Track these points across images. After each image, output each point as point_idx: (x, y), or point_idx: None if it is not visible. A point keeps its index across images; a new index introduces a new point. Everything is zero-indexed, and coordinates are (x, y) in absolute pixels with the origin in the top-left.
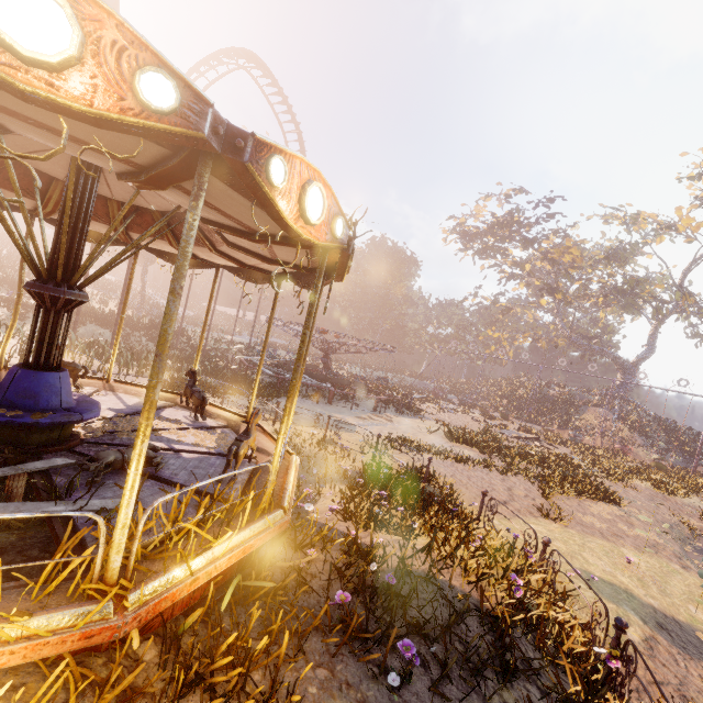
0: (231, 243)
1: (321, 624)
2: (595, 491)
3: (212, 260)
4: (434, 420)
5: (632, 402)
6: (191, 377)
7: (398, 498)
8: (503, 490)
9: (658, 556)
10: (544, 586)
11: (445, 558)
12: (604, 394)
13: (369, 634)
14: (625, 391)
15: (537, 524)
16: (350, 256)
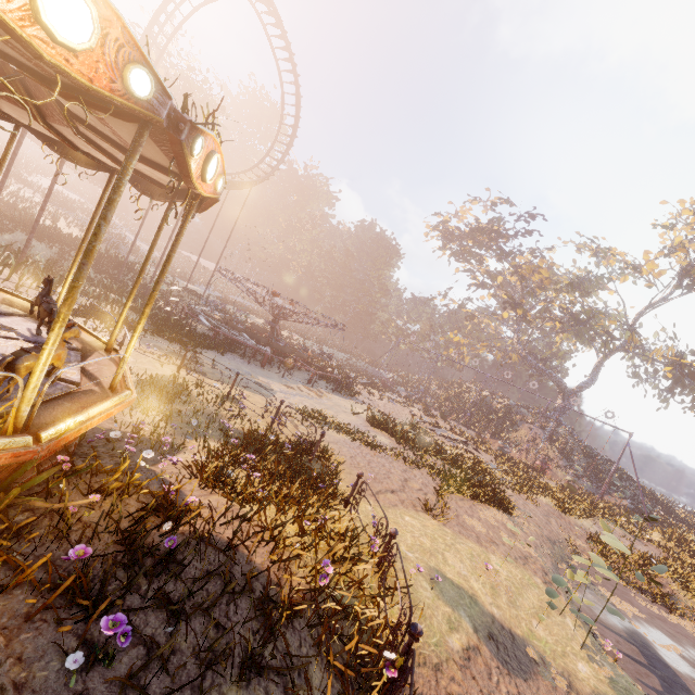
0: (75, 115)
1: (47, 581)
2: (493, 498)
3: (98, 157)
4: (367, 404)
5: (564, 426)
6: (46, 285)
7: (267, 464)
8: (398, 480)
9: (525, 568)
10: (364, 577)
11: (263, 531)
12: (541, 414)
13: (86, 601)
14: (561, 415)
15: (414, 517)
16: (184, 144)
